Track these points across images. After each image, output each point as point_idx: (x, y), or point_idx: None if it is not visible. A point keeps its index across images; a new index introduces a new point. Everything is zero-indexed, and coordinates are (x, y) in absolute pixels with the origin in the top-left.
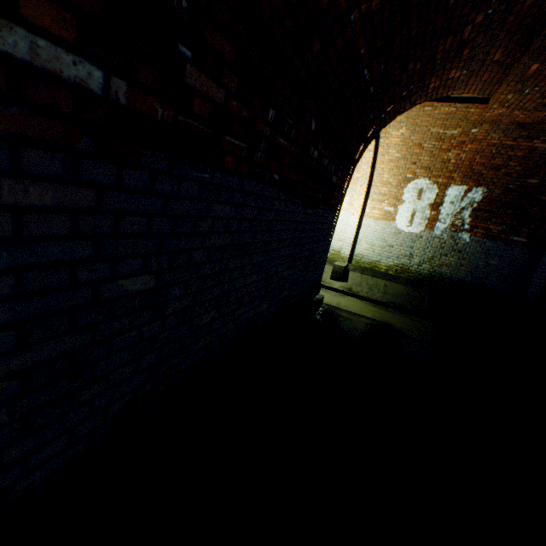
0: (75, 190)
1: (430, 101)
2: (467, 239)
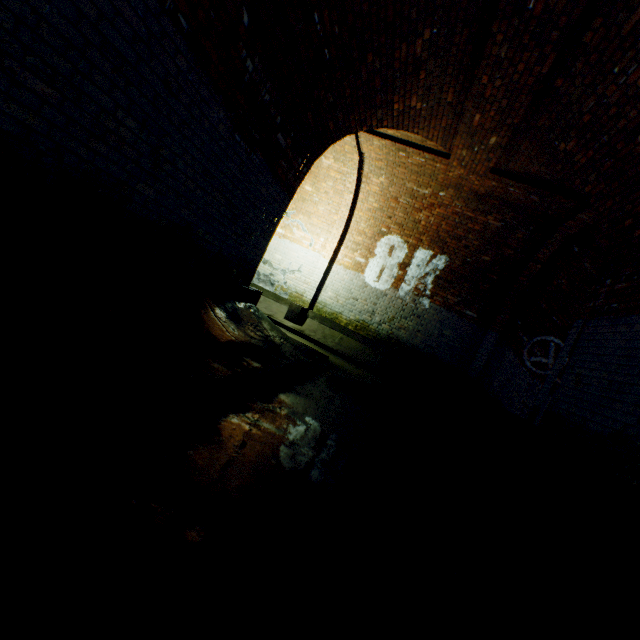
0: None
1: (404, 144)
2: (427, 305)
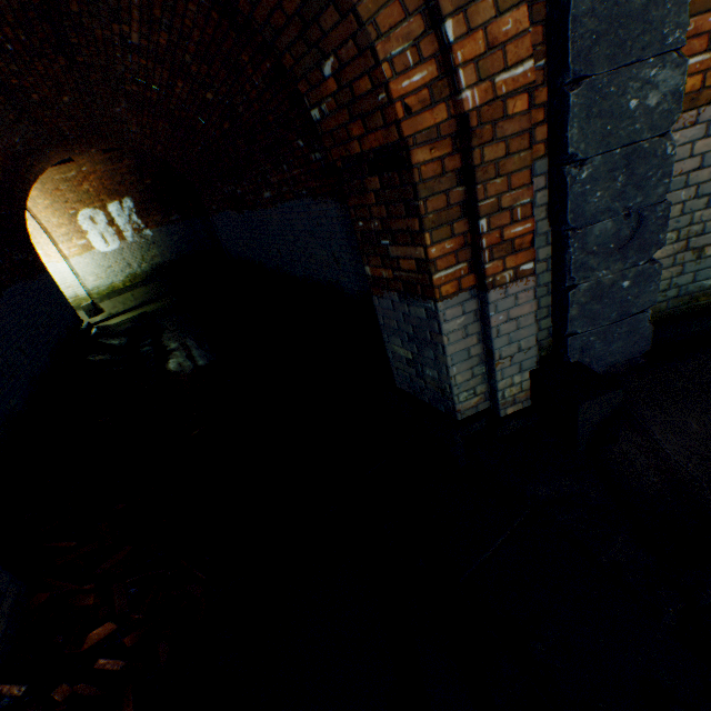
0: (5, 304)
1: None
2: (151, 233)
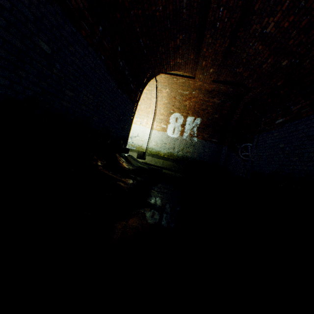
0: None
1: (175, 75)
2: (196, 140)
